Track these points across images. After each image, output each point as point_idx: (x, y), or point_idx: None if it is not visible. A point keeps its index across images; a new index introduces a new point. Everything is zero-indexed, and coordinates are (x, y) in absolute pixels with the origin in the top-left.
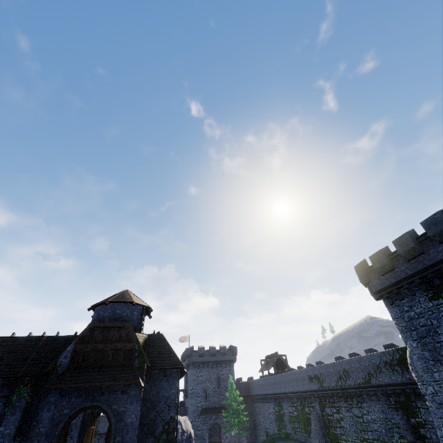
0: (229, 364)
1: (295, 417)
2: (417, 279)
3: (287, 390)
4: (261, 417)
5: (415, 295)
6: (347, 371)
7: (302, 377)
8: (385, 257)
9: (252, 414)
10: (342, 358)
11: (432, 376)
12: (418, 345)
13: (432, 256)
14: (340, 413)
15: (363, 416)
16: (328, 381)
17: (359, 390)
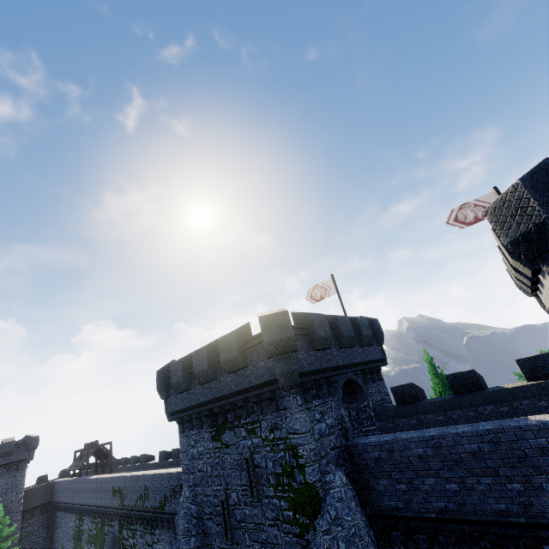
0: (16, 467)
1: (94, 536)
2: (206, 410)
3: (90, 502)
4: (60, 532)
5: (203, 429)
6: (148, 489)
7: (107, 488)
8: (184, 372)
9: (51, 527)
10: (166, 454)
11: (189, 542)
12: (191, 494)
13: (222, 386)
14: (135, 538)
15: (154, 545)
16: (129, 498)
17: (154, 515)
